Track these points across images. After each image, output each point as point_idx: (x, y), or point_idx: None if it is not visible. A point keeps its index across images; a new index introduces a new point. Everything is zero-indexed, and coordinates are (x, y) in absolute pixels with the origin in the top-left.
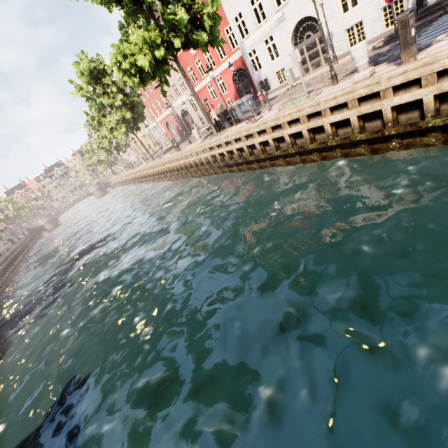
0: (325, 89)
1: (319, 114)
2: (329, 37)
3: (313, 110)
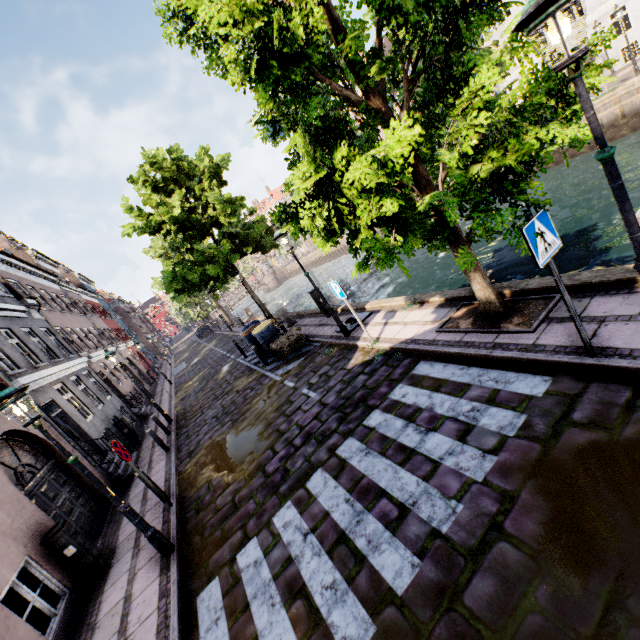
0: (627, 82)
1: (631, 94)
2: (606, 56)
3: (626, 91)
